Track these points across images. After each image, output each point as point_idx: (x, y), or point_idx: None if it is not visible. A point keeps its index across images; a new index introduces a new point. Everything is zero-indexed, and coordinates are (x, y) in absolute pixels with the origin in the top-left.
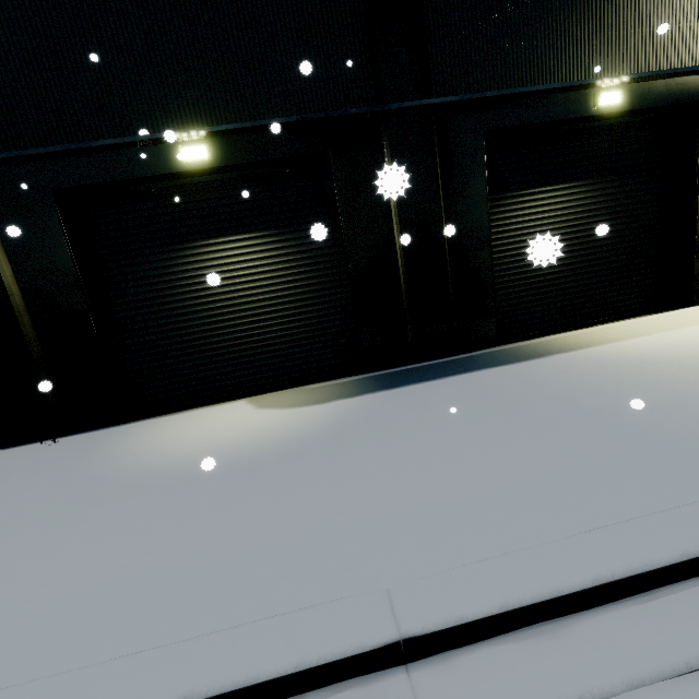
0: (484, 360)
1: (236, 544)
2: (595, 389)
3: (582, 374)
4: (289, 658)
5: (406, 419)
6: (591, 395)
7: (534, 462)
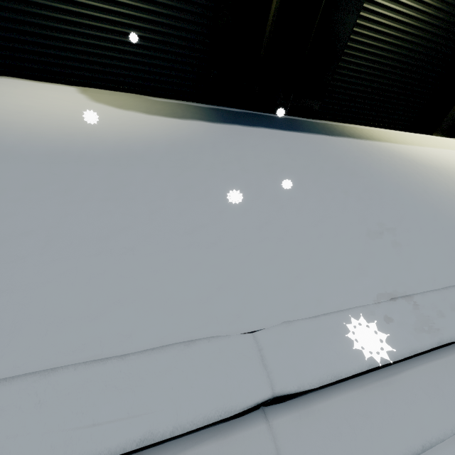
0: (307, 127)
1: (53, 248)
2: (391, 173)
3: (380, 159)
4: (131, 430)
5: (250, 155)
6: (390, 177)
7: (364, 221)
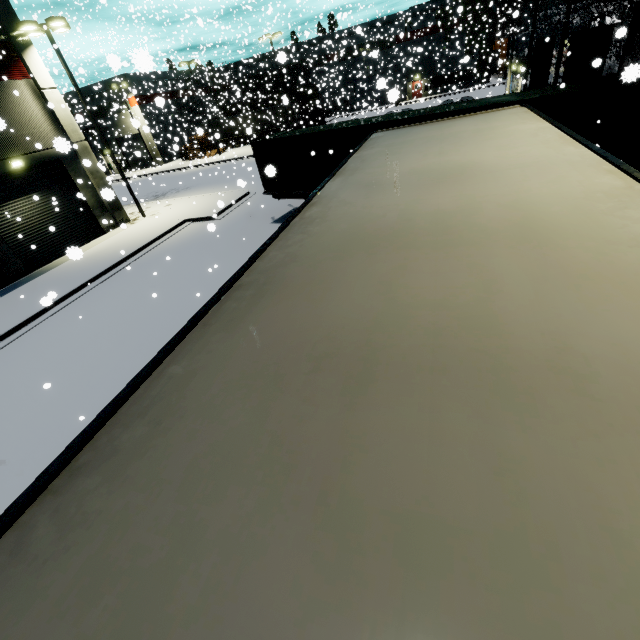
0: (26, 280)
1: None
2: (64, 274)
3: (61, 271)
4: (3, 332)
5: (3, 306)
6: (62, 276)
7: (45, 294)
